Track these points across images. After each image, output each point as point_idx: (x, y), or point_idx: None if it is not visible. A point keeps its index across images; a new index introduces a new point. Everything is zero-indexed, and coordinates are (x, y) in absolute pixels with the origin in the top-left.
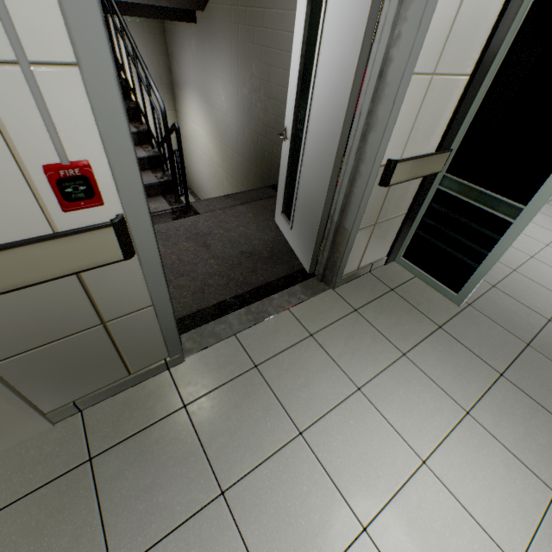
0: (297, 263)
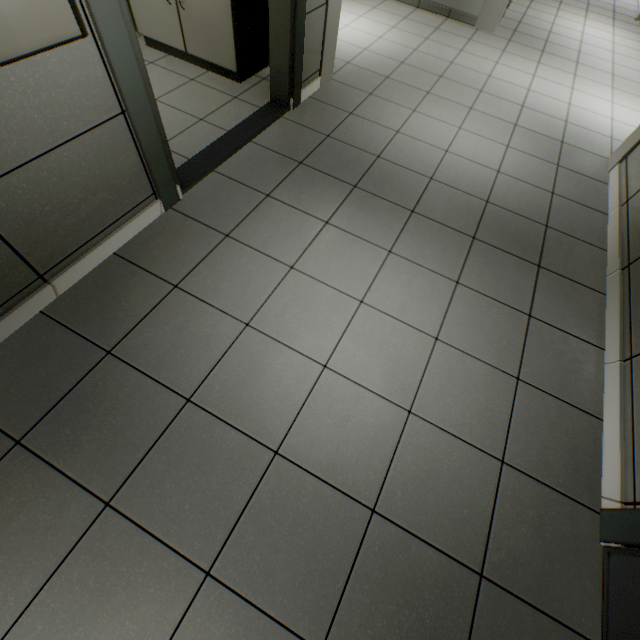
0: None
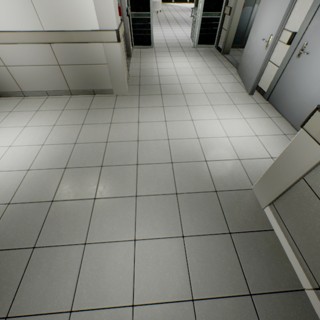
0: None
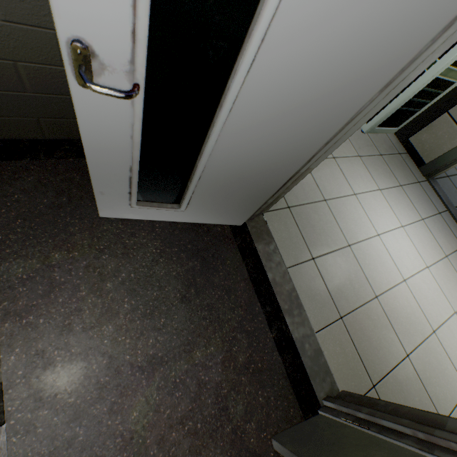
0: (220, 230)
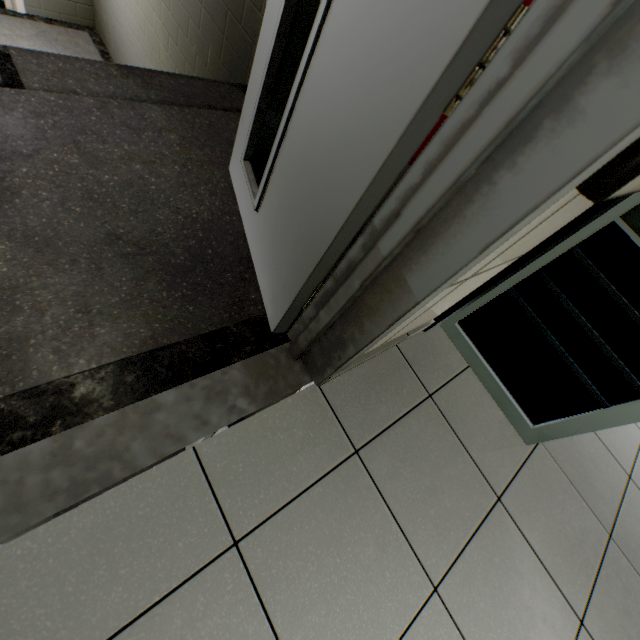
0: (252, 297)
